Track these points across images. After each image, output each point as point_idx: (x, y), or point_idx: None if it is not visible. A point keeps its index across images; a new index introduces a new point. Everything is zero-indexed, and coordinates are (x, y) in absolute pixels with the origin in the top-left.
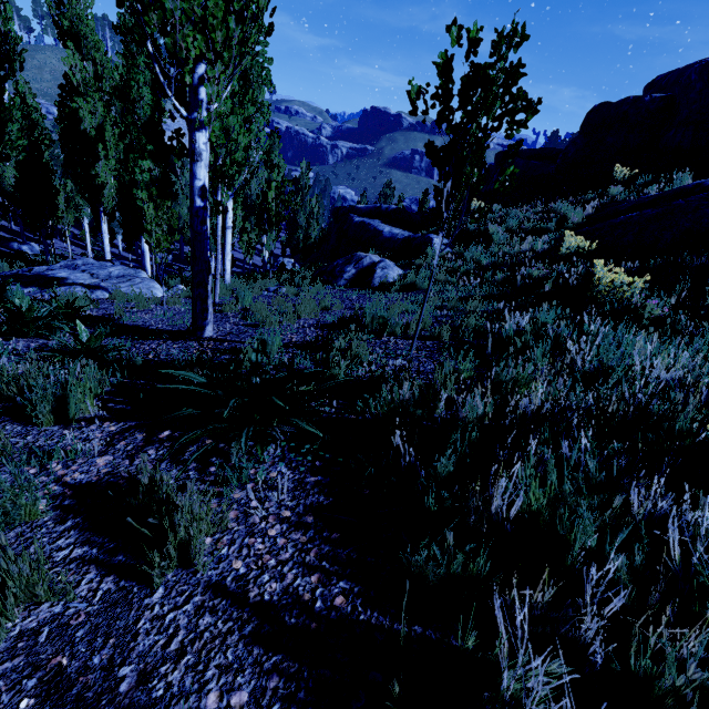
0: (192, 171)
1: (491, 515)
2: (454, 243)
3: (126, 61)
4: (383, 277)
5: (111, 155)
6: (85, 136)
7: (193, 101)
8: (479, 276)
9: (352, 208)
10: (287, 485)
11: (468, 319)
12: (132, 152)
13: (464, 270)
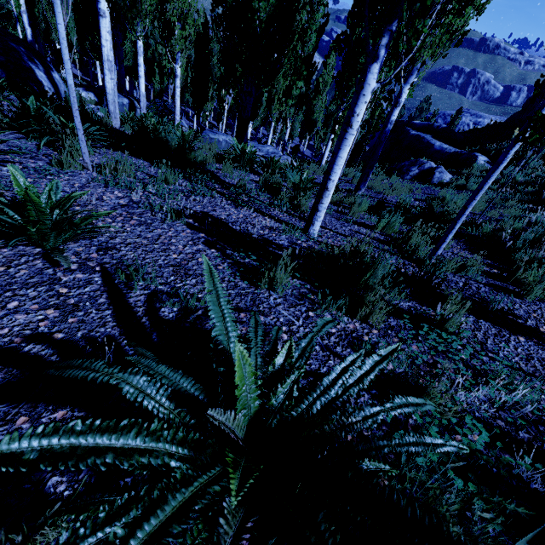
0: (392, 111)
1: (538, 255)
2: (493, 161)
3: (308, 15)
4: (440, 178)
5: None
6: None
7: (408, 78)
8: (512, 187)
9: (409, 123)
10: (453, 243)
11: (509, 209)
12: (294, 75)
13: (503, 182)
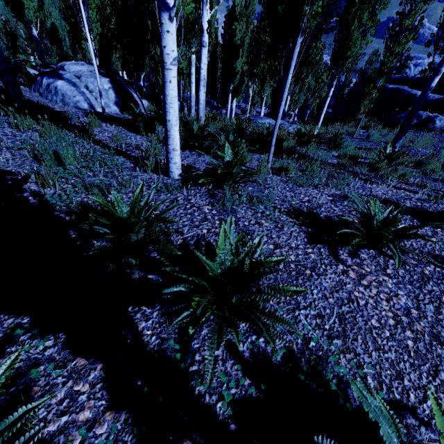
0: (432, 79)
1: None
2: None
3: None
4: (442, 125)
5: (244, 55)
6: (235, 45)
7: None
8: None
9: None
10: None
11: None
12: None
13: None
